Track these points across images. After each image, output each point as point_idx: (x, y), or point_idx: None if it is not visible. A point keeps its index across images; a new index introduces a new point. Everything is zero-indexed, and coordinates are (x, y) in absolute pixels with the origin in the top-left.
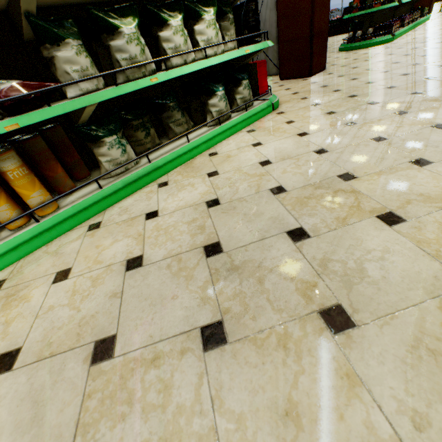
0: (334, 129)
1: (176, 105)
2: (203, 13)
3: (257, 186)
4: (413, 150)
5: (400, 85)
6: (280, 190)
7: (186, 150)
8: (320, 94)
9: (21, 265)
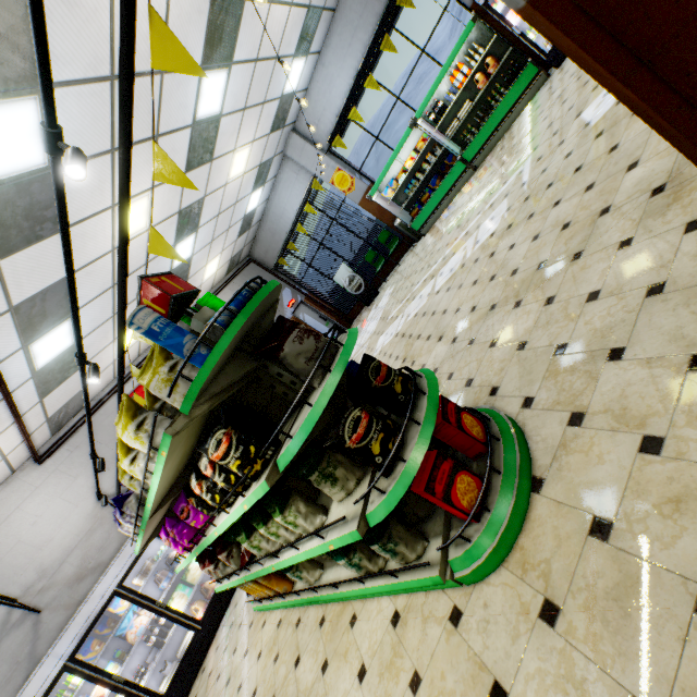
0: None
1: None
2: (272, 515)
3: None
4: None
5: None
6: None
7: (335, 597)
8: (584, 656)
9: (286, 616)
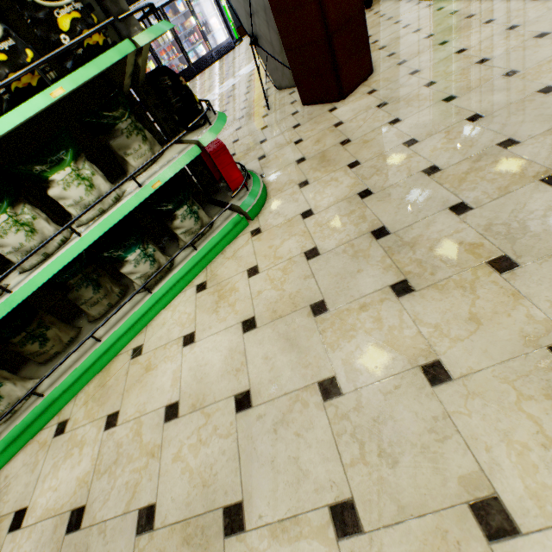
0: (291, 321)
1: (83, 277)
2: (48, 173)
3: (133, 489)
4: (354, 462)
5: (450, 164)
6: (147, 522)
7: (95, 358)
8: (327, 175)
9: None
